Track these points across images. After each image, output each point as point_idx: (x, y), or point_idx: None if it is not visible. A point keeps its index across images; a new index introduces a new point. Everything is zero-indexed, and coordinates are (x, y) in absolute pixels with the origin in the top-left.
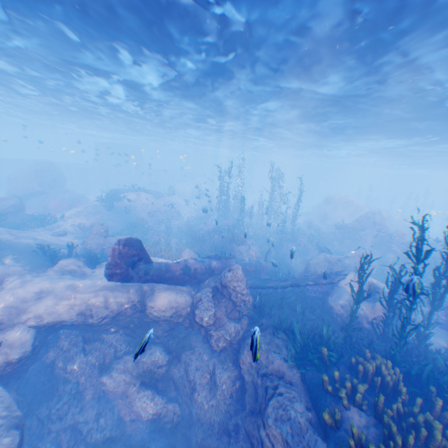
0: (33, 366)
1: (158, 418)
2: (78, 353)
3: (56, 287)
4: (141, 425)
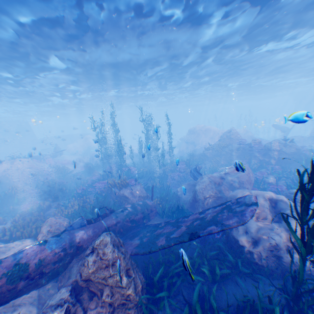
0: None
1: None
2: None
3: None
4: None
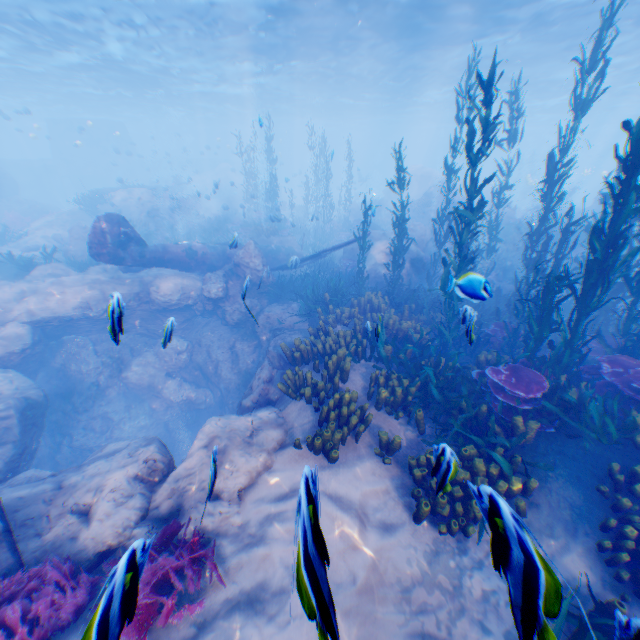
0: (43, 374)
1: (191, 402)
2: (90, 354)
3: (42, 287)
4: (175, 412)
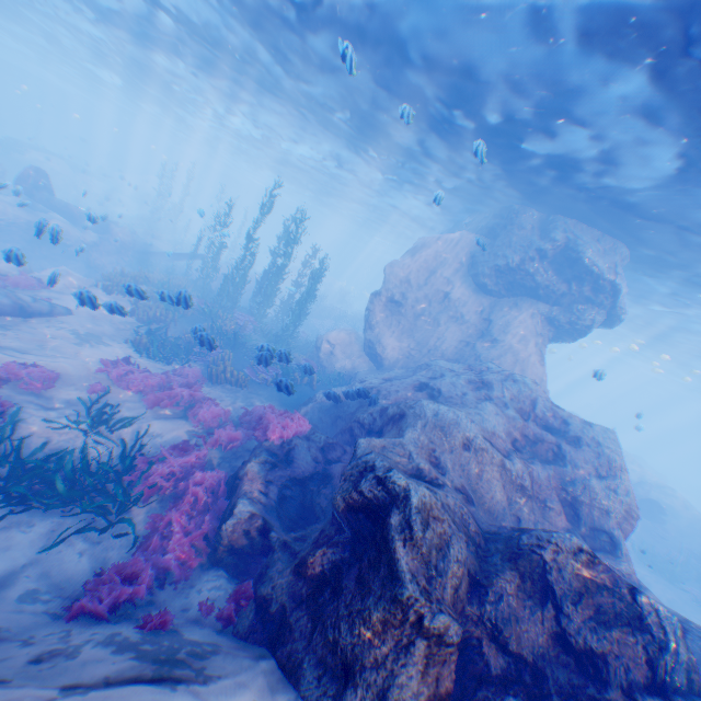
0: None
1: None
2: None
3: None
4: None
